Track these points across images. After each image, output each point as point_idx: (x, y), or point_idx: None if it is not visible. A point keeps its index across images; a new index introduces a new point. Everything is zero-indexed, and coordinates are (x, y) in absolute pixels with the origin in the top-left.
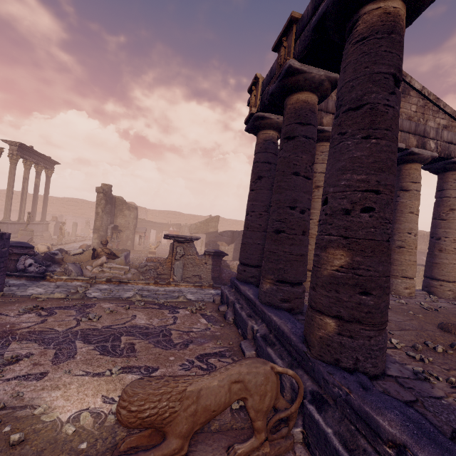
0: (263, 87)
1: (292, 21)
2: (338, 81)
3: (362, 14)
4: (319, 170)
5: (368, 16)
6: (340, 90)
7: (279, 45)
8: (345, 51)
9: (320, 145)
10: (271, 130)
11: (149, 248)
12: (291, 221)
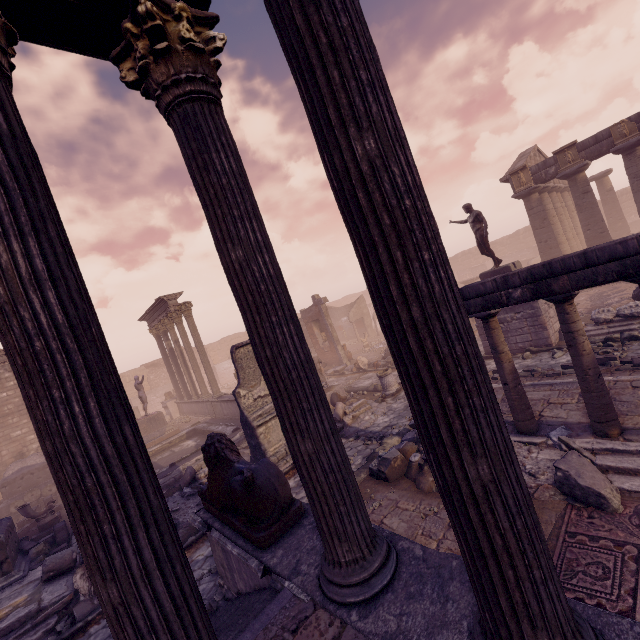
0: (533, 171)
1: (575, 143)
2: (632, 169)
3: (637, 149)
4: (551, 208)
5: (639, 150)
6: (636, 172)
7: (559, 152)
8: (633, 160)
9: (544, 195)
10: (537, 193)
11: (363, 342)
12: (605, 226)
